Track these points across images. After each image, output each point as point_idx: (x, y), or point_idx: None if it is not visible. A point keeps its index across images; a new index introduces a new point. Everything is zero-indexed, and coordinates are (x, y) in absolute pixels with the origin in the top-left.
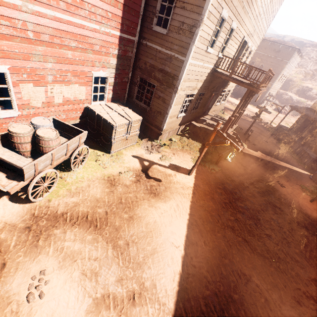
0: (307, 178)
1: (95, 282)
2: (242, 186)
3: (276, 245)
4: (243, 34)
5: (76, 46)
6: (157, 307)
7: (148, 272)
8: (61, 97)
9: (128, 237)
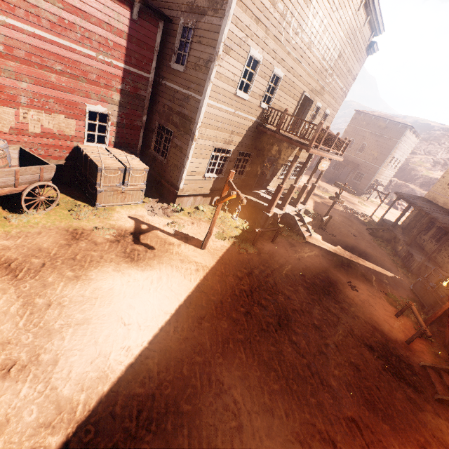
0: (405, 287)
1: None
2: (283, 276)
3: (301, 358)
4: (302, 89)
5: (62, 70)
6: (40, 389)
7: (58, 343)
8: (38, 126)
9: (55, 298)
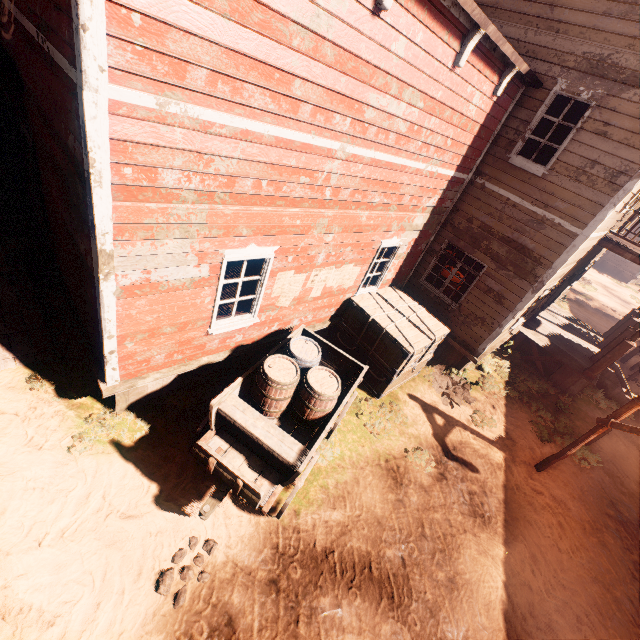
0: None
1: None
2: None
3: None
4: None
5: (378, 202)
6: None
7: None
8: (321, 287)
9: None
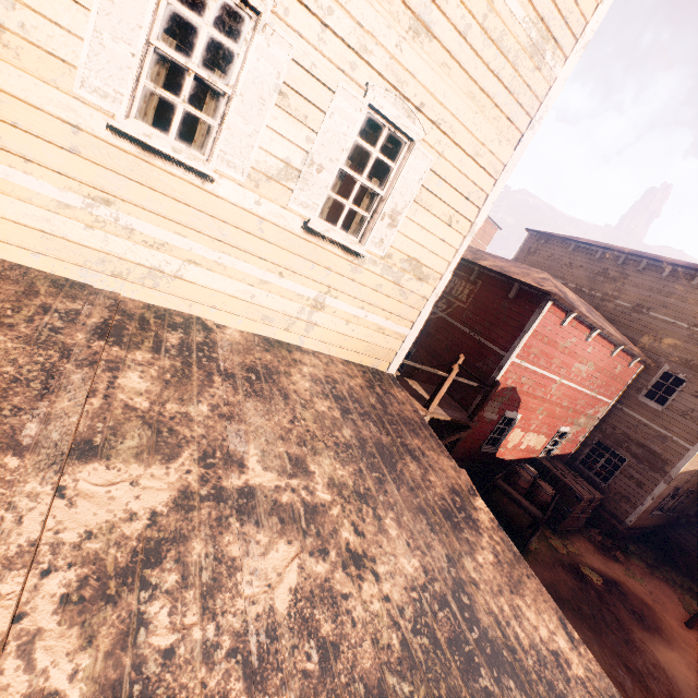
0: None
1: (624, 693)
2: None
3: None
4: None
5: (565, 405)
6: None
7: None
8: (526, 443)
9: (637, 666)
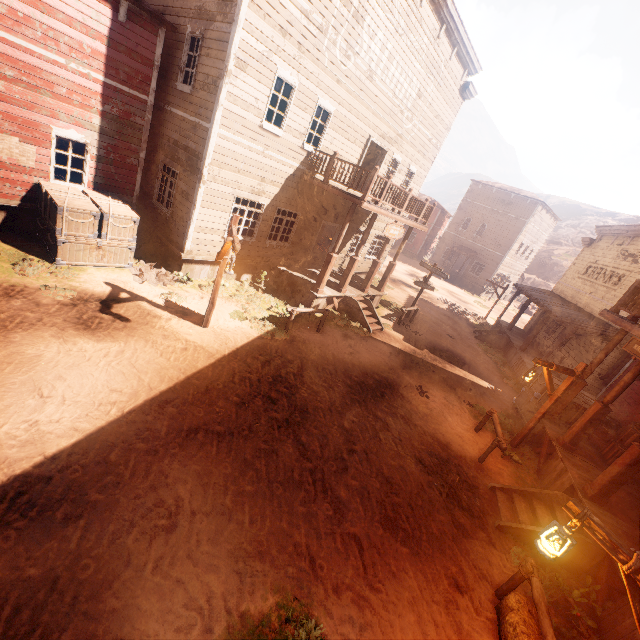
0: (505, 401)
1: None
2: (318, 370)
3: (305, 461)
4: (368, 132)
5: (15, 77)
6: None
7: None
8: None
9: None
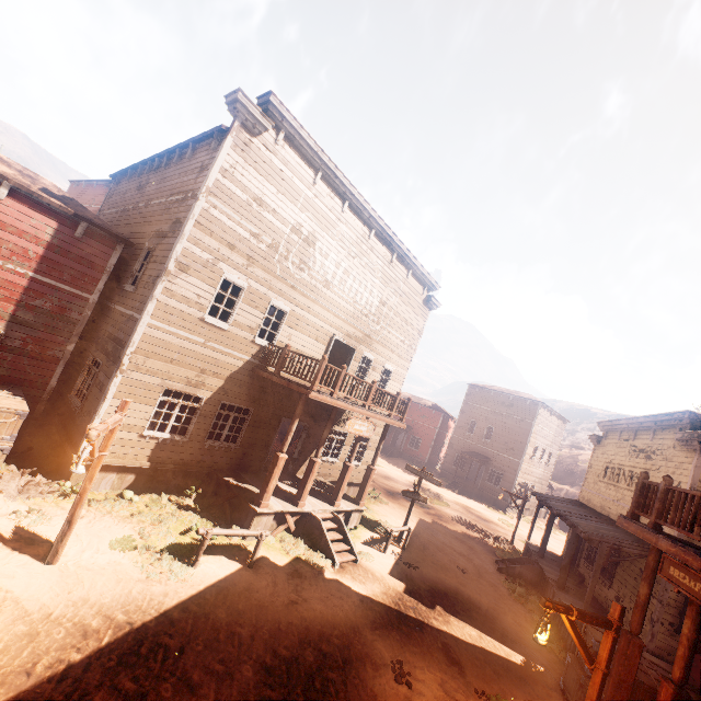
0: (547, 684)
1: None
2: (219, 637)
3: None
4: (331, 331)
5: None
6: None
7: None
8: None
9: None
